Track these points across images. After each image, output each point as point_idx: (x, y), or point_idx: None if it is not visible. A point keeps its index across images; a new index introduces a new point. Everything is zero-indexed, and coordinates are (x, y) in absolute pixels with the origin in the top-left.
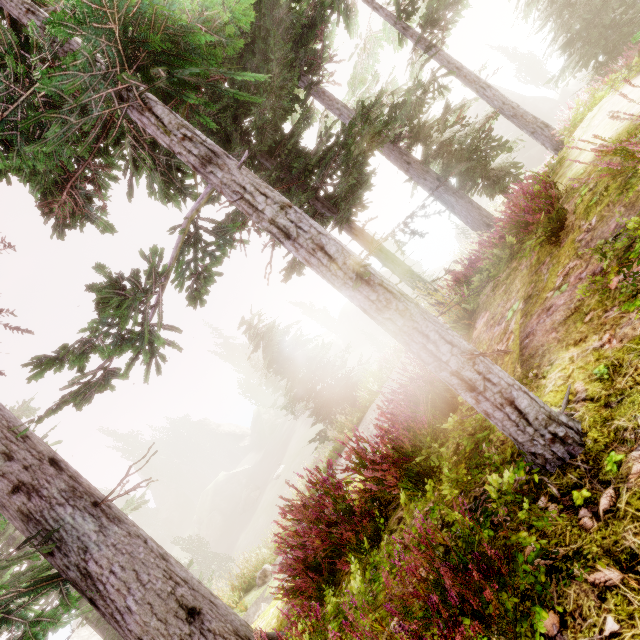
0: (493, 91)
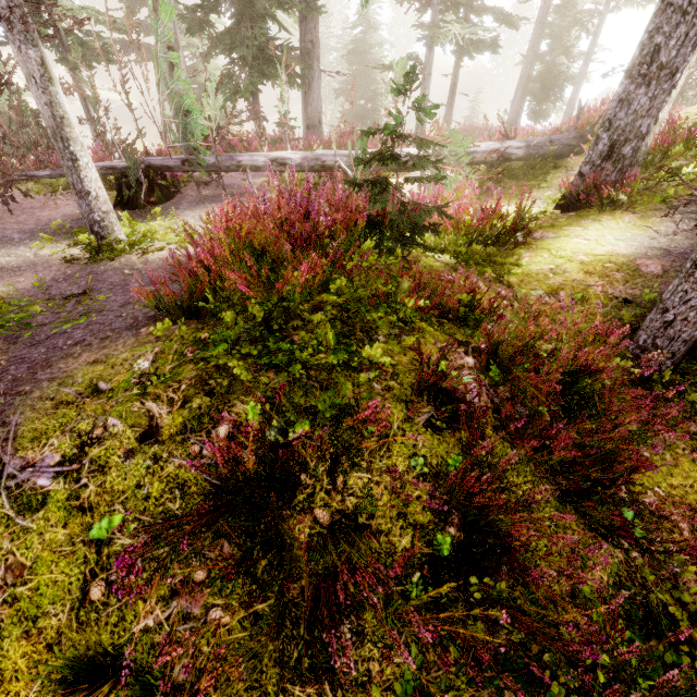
0: (585, 71)
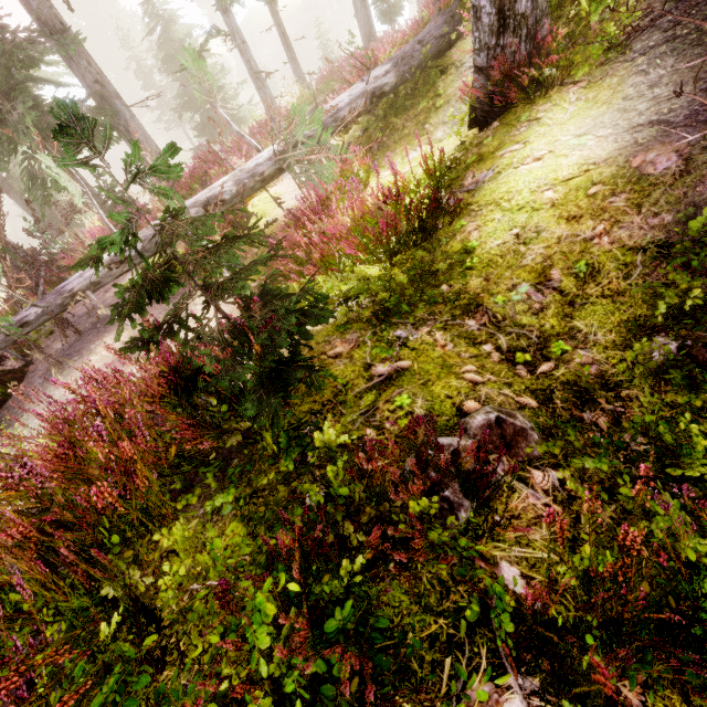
0: None
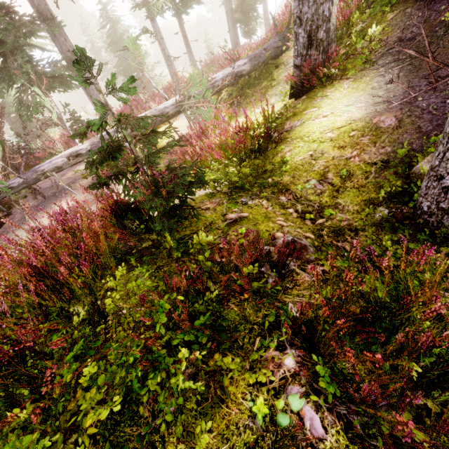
0: None
